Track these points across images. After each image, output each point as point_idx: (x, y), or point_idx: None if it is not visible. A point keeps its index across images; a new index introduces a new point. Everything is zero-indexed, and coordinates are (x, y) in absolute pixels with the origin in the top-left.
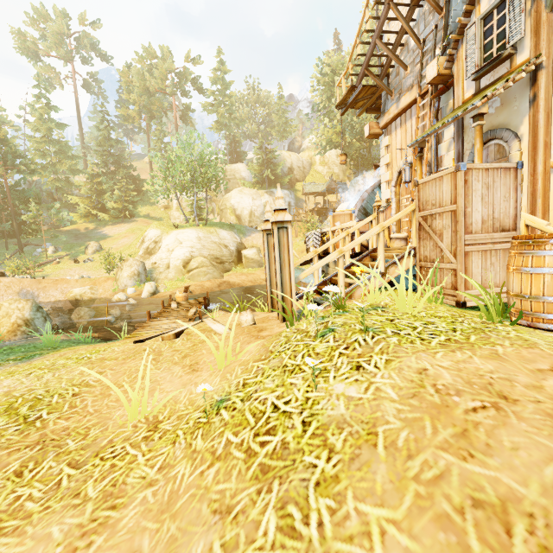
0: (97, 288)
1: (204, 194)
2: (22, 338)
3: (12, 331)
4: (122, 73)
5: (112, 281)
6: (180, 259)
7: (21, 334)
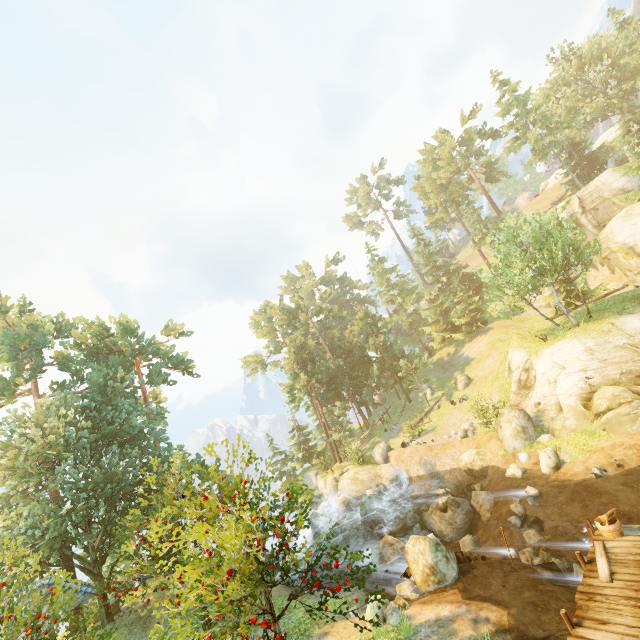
0: (483, 451)
1: None
2: (435, 588)
3: (424, 580)
4: (415, 189)
5: (496, 440)
6: (572, 395)
7: (432, 584)
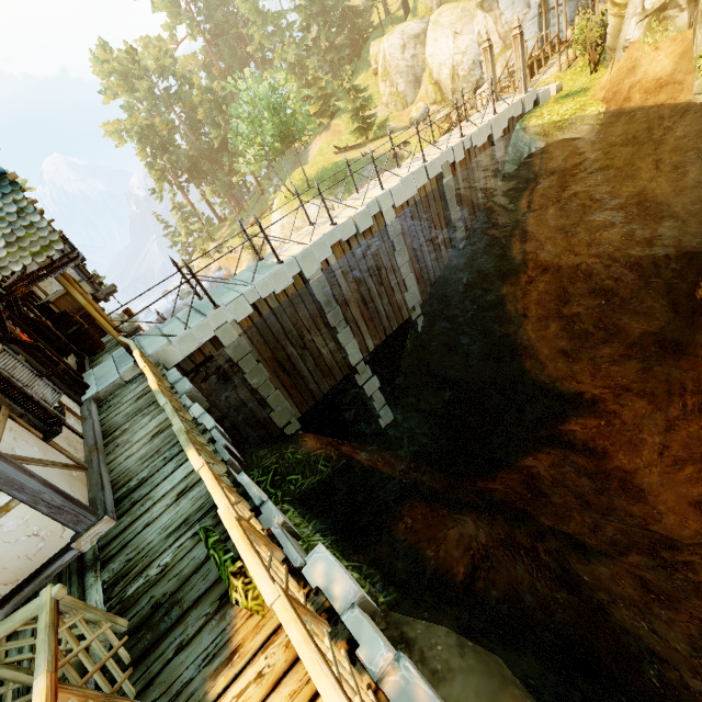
0: None
1: (415, 27)
2: None
3: None
4: None
5: None
6: None
7: None
